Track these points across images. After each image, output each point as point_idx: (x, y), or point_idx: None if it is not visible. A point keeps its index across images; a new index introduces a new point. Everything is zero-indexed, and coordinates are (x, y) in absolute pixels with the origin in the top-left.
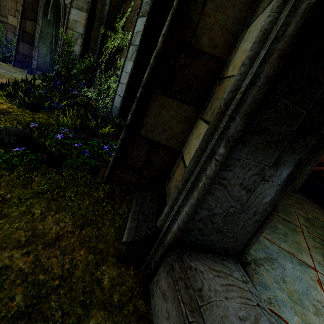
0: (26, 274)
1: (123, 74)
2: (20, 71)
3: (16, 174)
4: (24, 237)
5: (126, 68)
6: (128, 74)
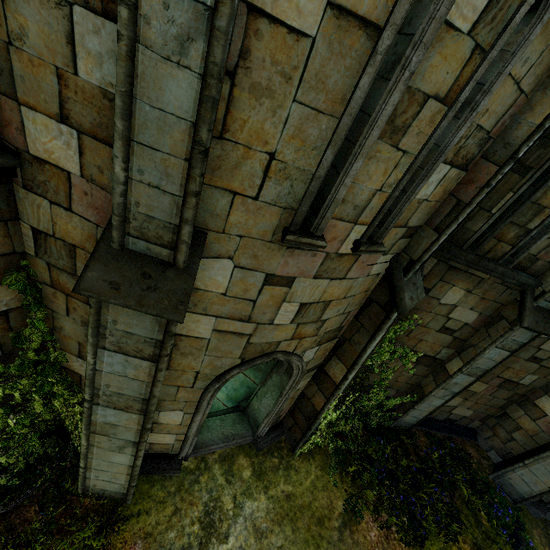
0: (548, 548)
1: (423, 405)
2: (159, 488)
3: (529, 546)
4: (542, 546)
5: (431, 402)
6: (435, 407)
